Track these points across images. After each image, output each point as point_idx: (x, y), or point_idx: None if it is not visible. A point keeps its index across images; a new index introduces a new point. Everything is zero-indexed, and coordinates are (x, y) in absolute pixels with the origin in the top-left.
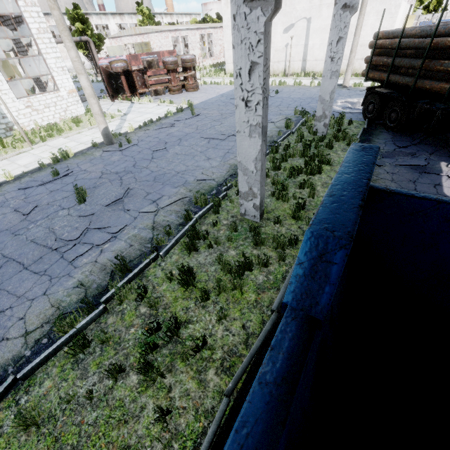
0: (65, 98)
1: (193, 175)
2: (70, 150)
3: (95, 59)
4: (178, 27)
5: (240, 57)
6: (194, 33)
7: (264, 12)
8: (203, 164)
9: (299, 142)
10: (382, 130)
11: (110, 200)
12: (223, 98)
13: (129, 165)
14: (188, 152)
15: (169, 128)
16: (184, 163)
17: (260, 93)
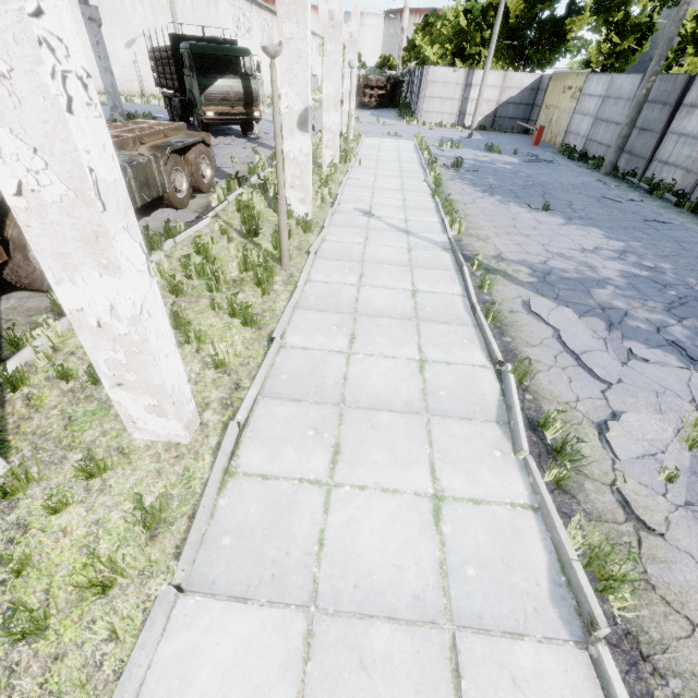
0: None
1: None
2: None
3: None
4: None
5: None
6: None
7: None
8: None
9: None
10: None
11: None
12: None
13: None
14: None
15: None
16: None
17: None
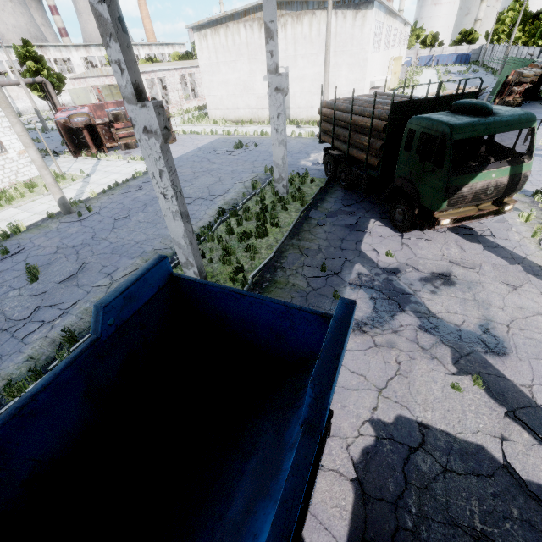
0: (15, 159)
1: (152, 244)
2: (22, 223)
3: (54, 102)
4: (153, 68)
5: (151, 165)
6: (172, 74)
7: (158, 141)
8: (164, 232)
9: (261, 204)
10: (338, 188)
11: (64, 276)
12: (200, 153)
13: (87, 237)
14: (151, 219)
15: (135, 191)
16: (145, 232)
17: (171, 190)
